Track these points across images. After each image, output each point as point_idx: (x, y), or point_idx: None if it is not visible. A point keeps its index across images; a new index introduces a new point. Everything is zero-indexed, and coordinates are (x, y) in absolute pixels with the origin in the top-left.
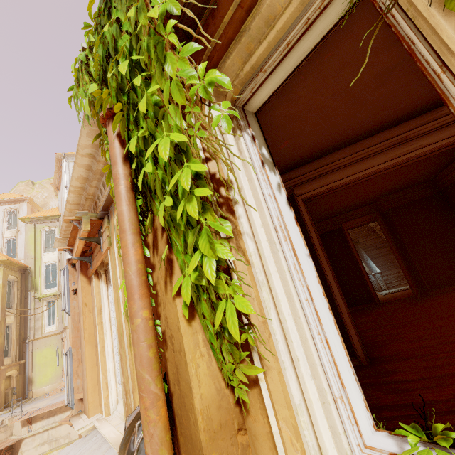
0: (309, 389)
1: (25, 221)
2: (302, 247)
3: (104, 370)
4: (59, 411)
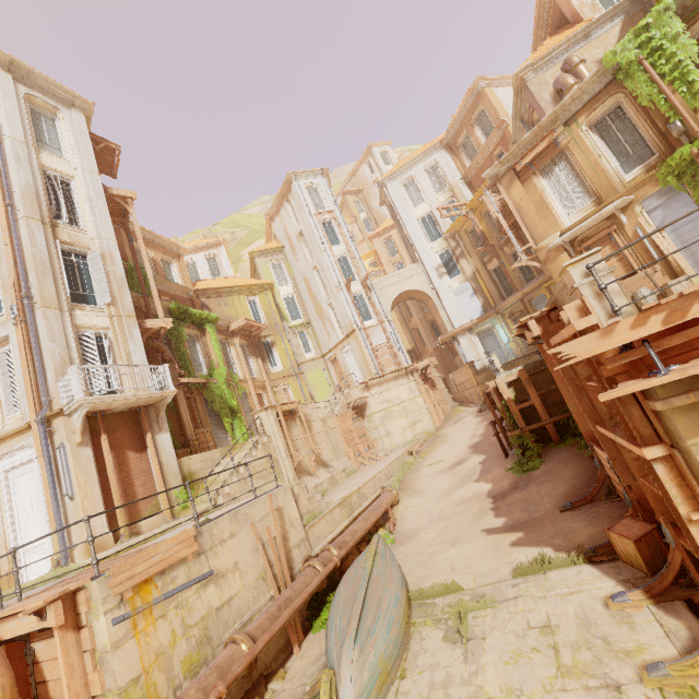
0: None
1: (254, 255)
2: None
3: (557, 213)
4: (385, 381)
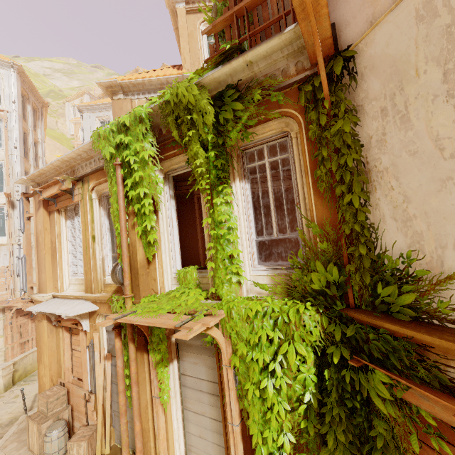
0: (167, 258)
1: None
2: (176, 225)
3: (61, 269)
4: None
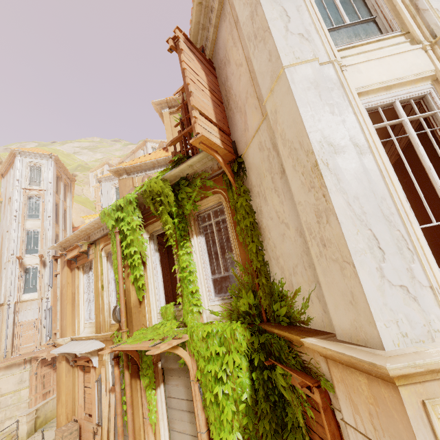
0: (153, 298)
1: None
2: (160, 271)
3: (78, 315)
4: None
